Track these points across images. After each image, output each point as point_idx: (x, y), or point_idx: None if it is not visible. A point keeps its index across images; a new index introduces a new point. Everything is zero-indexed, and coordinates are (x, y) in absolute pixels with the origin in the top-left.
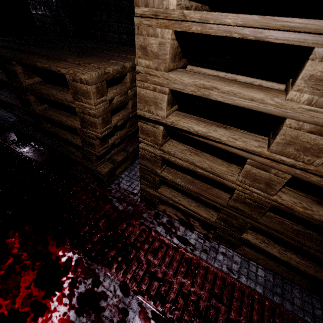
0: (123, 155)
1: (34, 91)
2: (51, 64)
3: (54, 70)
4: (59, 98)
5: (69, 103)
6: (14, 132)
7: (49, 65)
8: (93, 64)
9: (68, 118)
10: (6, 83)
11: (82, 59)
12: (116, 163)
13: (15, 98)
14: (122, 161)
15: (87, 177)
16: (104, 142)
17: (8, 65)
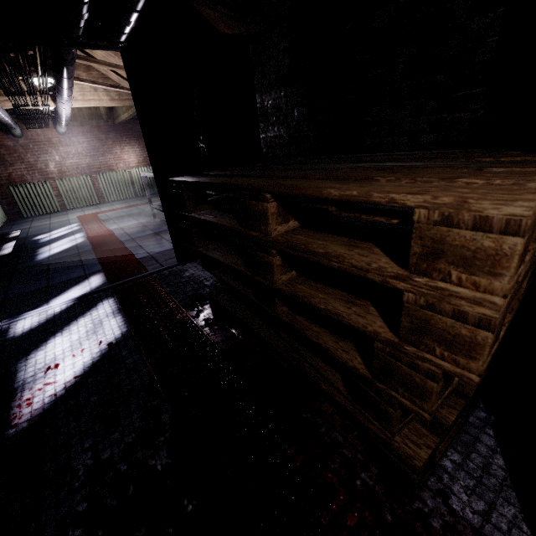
0: (456, 404)
1: (290, 247)
2: (364, 189)
3: (374, 202)
4: (357, 265)
5: (388, 278)
6: (212, 307)
7: (362, 190)
8: (464, 180)
9: (349, 307)
10: (237, 232)
11: (413, 175)
12: (439, 428)
13: (237, 257)
14: (454, 422)
15: (345, 441)
16: (446, 383)
17: (254, 201)
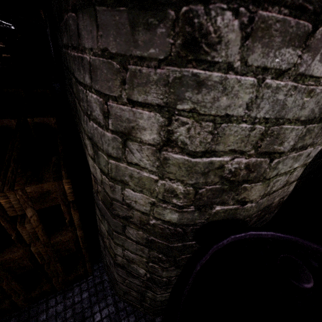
0: None
1: None
2: None
3: None
4: None
5: None
6: None
7: None
8: None
9: None
10: None
11: None
12: None
13: None
14: None
15: None
16: None
17: None
